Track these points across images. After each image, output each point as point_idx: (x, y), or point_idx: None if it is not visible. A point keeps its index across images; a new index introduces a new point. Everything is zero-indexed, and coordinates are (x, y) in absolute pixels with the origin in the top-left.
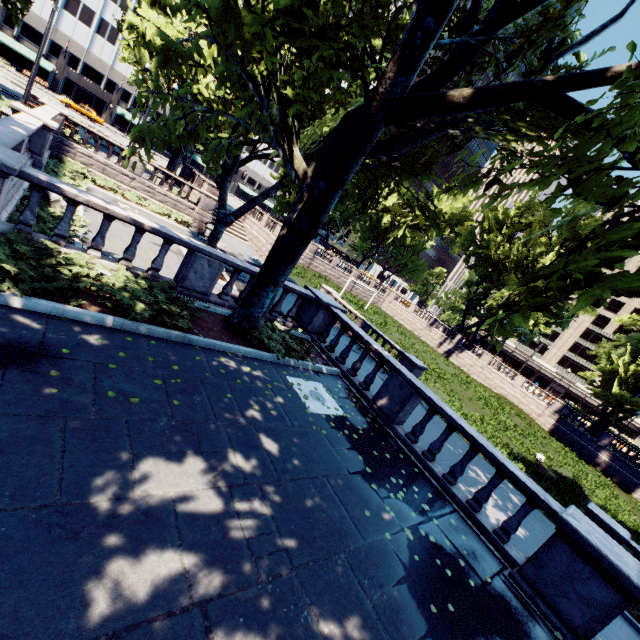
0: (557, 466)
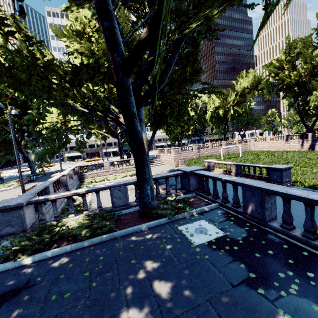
0: None
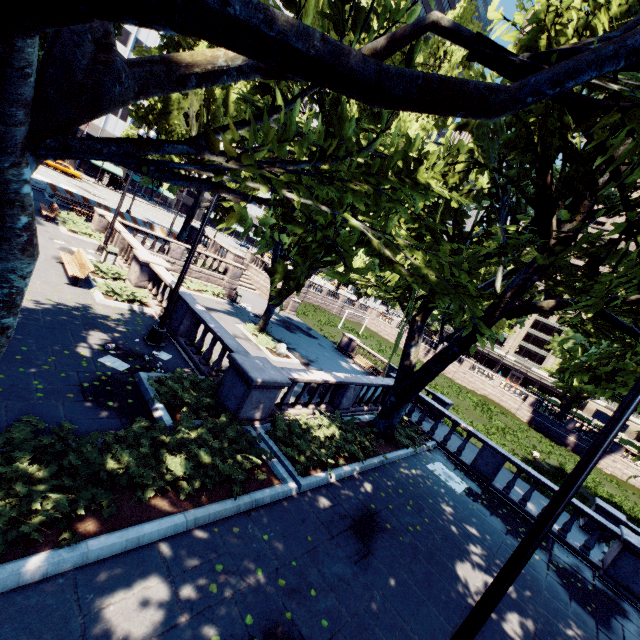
0: (546, 458)
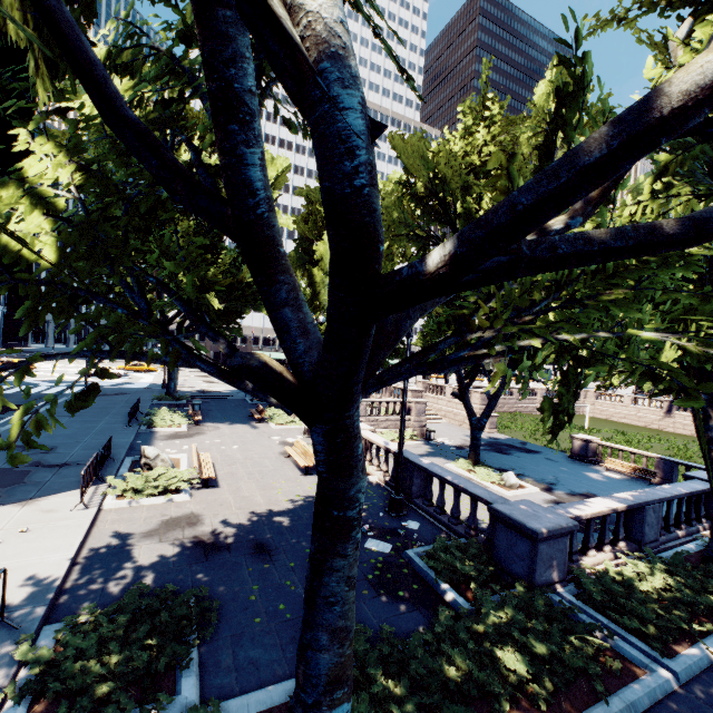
0: None
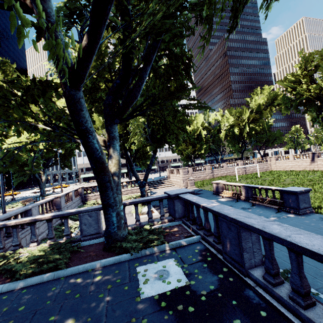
0: None
